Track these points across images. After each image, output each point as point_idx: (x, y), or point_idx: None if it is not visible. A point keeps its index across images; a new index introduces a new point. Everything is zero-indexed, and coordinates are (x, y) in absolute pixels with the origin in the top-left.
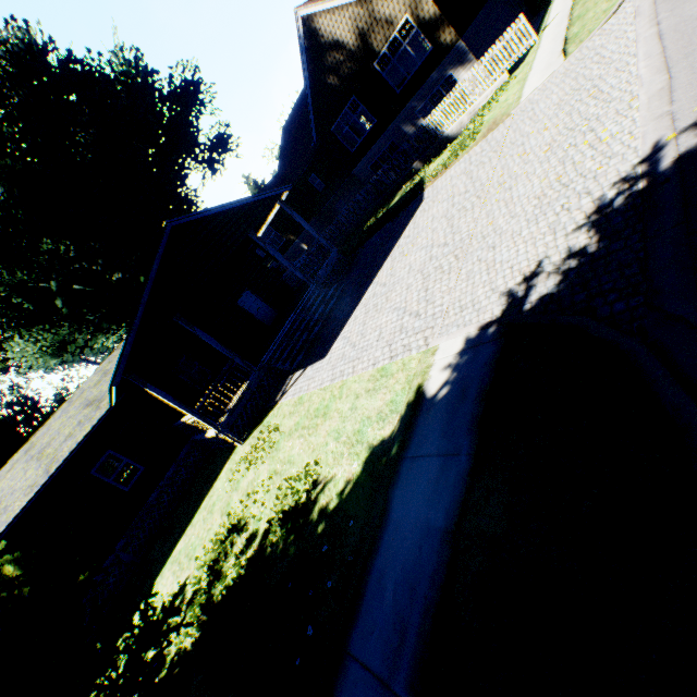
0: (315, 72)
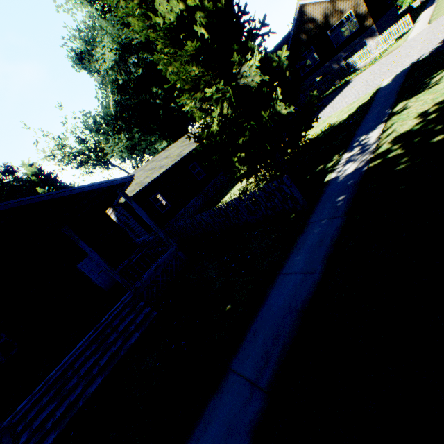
0: (296, 32)
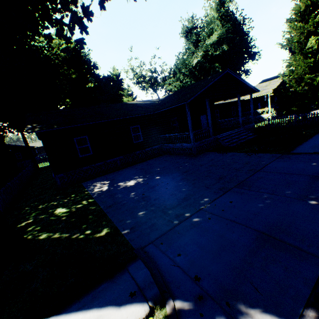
0: None
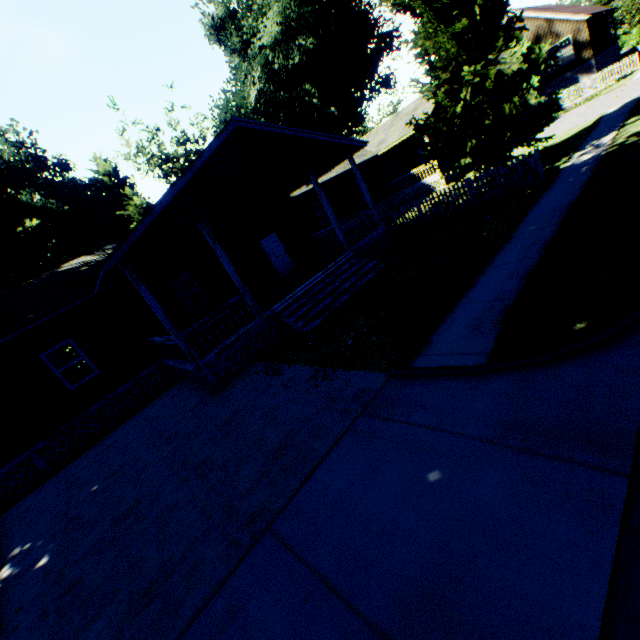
0: None
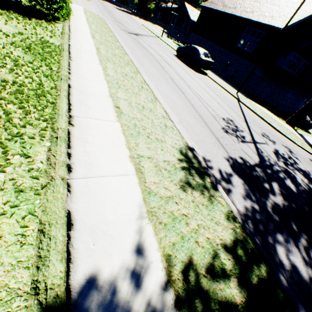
0: None
